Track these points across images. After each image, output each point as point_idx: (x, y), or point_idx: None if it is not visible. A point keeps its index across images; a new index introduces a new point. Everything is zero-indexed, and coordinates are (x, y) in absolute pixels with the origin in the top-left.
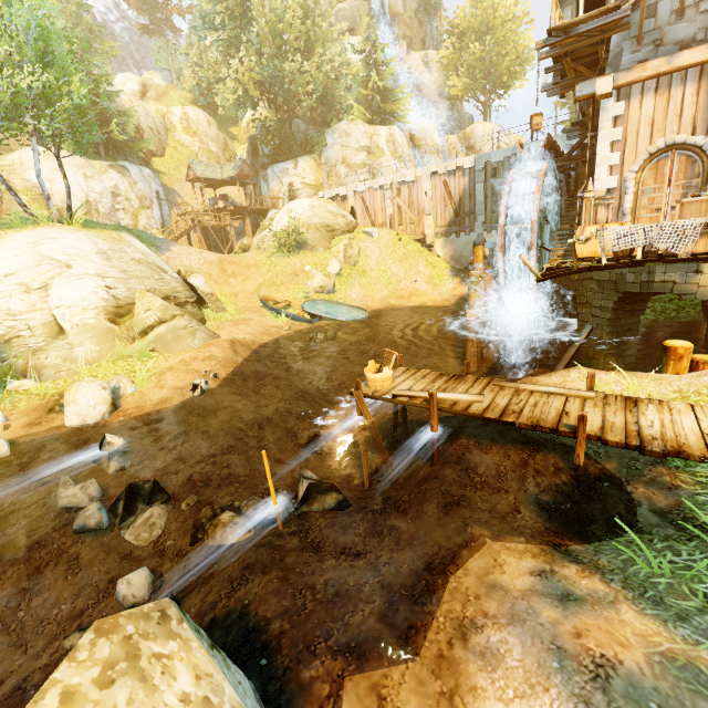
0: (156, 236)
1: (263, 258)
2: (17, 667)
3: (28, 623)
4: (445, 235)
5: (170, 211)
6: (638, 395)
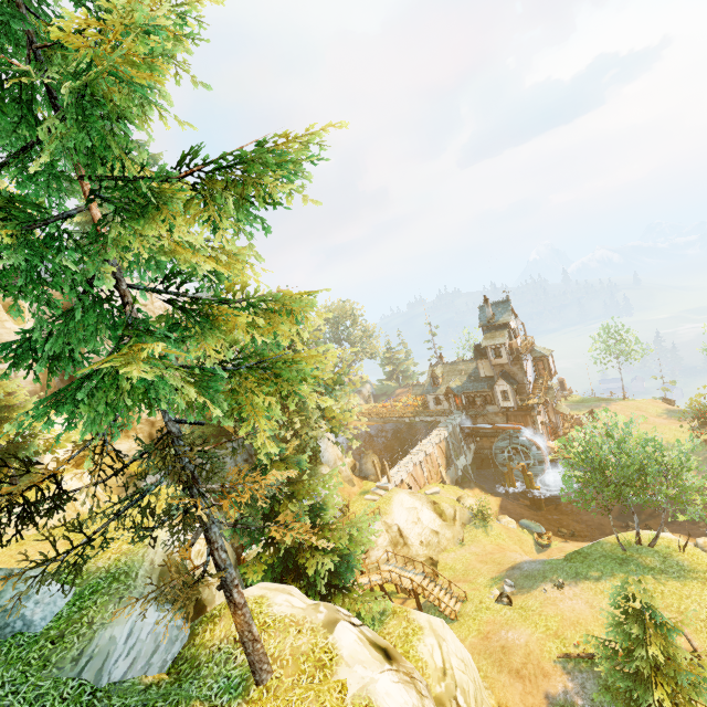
0: None
1: (488, 538)
2: None
3: None
4: (446, 472)
5: None
6: None
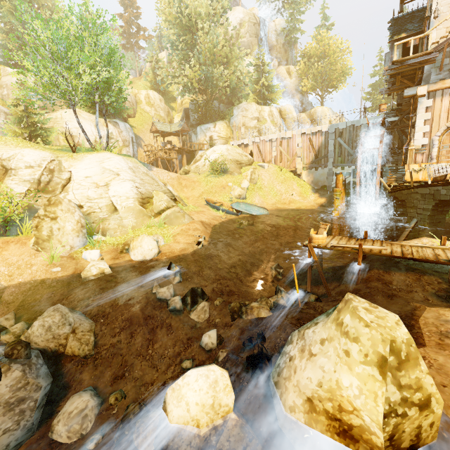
0: None
1: (202, 177)
2: (156, 378)
3: (154, 356)
4: (308, 168)
5: (137, 149)
6: None
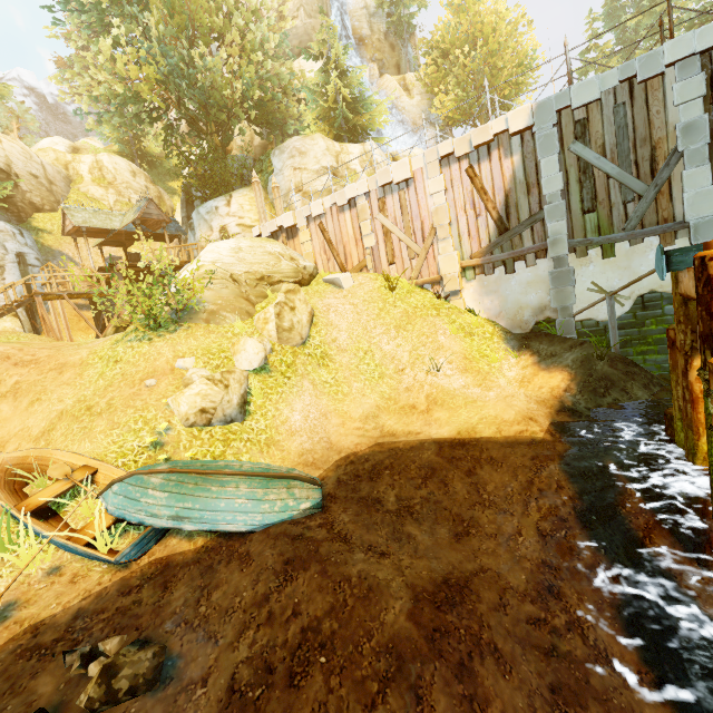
0: None
1: (106, 345)
2: None
3: None
4: (481, 270)
5: None
6: None
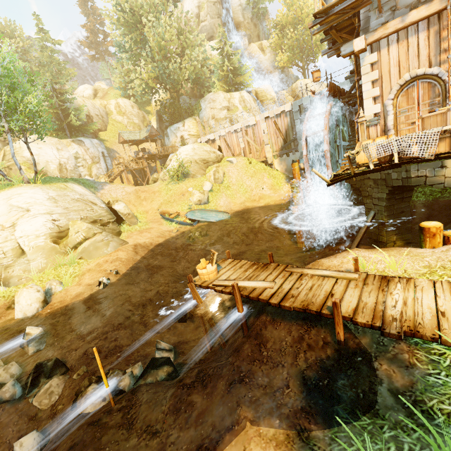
0: (103, 179)
1: (163, 186)
2: None
3: None
4: (279, 156)
5: (112, 163)
6: (397, 271)
